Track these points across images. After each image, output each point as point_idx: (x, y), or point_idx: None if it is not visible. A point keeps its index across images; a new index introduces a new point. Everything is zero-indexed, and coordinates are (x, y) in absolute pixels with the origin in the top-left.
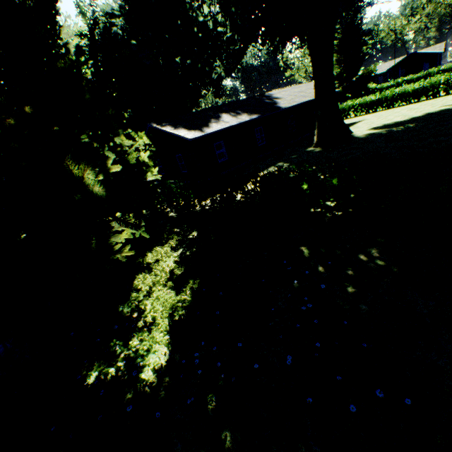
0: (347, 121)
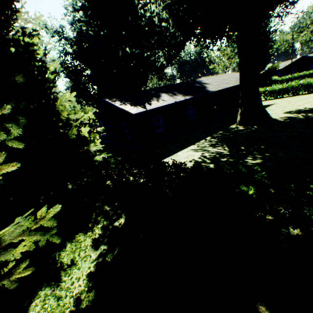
0: None
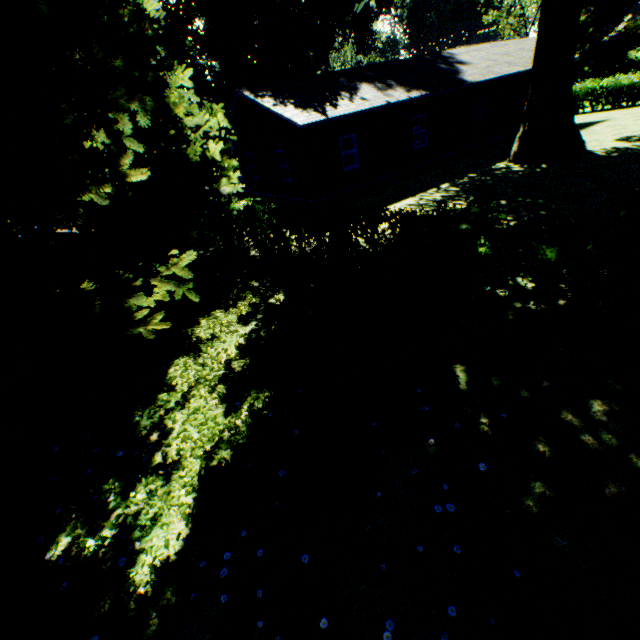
0: (577, 118)
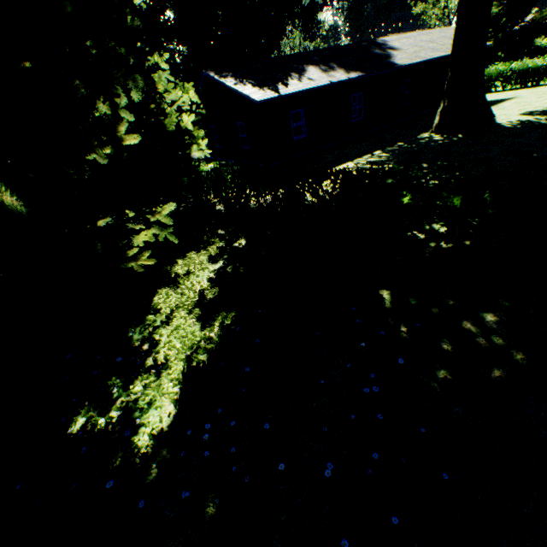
0: (490, 96)
